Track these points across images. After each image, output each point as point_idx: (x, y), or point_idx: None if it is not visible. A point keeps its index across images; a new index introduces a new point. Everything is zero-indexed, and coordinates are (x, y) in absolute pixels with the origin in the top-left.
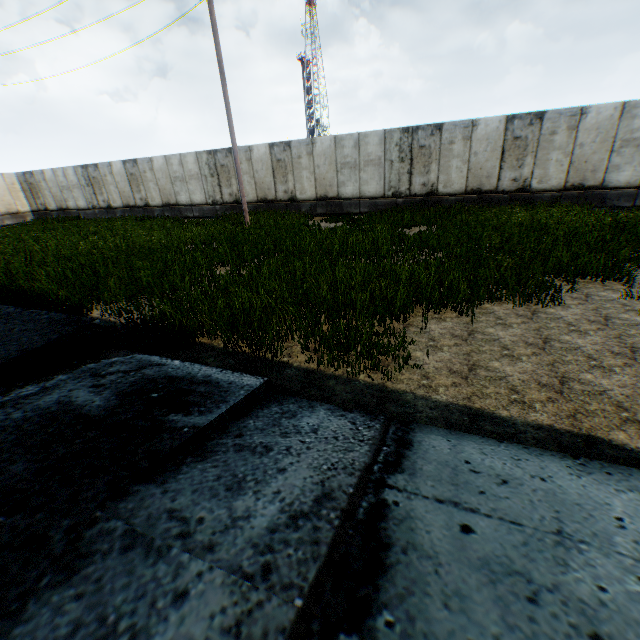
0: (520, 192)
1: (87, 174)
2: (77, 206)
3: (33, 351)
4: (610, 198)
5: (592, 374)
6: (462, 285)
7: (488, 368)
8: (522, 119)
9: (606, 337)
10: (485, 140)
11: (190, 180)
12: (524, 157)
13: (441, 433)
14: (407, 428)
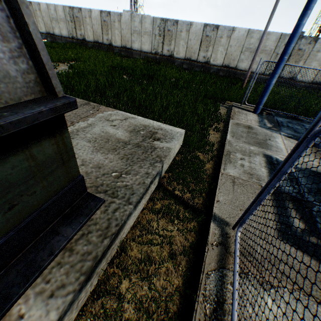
0: (110, 46)
1: None
2: None
3: None
4: (134, 54)
5: None
6: None
7: None
8: (105, 13)
9: None
10: (95, 20)
11: None
12: (108, 30)
13: None
14: None
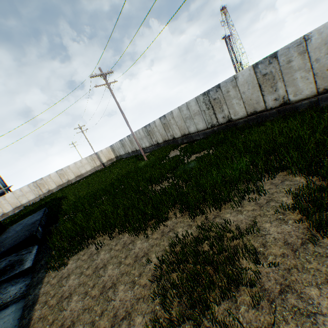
0: (283, 105)
1: (121, 143)
2: (122, 154)
3: (16, 245)
4: None
5: (78, 296)
6: (116, 222)
7: (68, 278)
8: (263, 62)
9: (120, 271)
10: (245, 83)
11: (143, 138)
12: (275, 83)
13: (19, 306)
14: (19, 300)
